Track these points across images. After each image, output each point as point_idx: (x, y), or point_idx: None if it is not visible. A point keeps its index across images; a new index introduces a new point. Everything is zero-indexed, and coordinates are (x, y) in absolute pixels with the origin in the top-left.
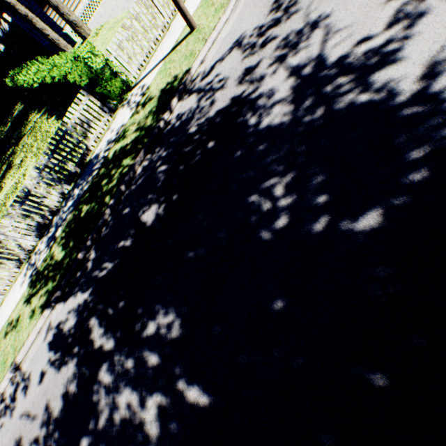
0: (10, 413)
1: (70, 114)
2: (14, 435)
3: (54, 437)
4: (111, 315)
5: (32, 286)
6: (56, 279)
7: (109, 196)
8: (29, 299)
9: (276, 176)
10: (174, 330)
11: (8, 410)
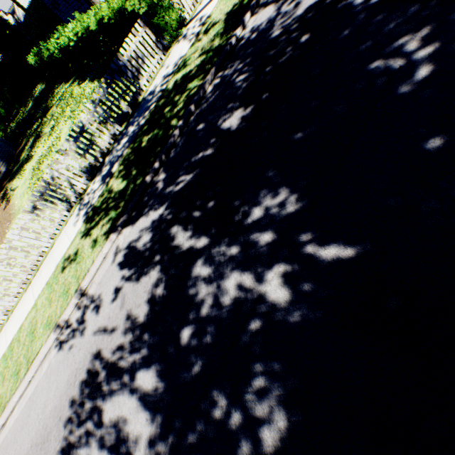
0: (79, 335)
1: (126, 45)
2: (90, 350)
3: (144, 338)
4: (199, 217)
5: (89, 221)
6: (120, 206)
7: (176, 119)
8: (87, 232)
9: (405, 35)
10: (290, 206)
11: (76, 333)
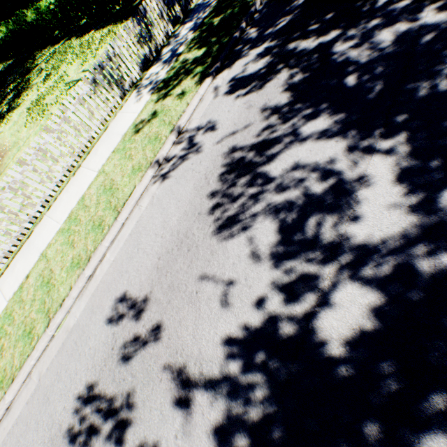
0: (193, 155)
1: None
2: (218, 154)
3: (296, 108)
4: (319, 27)
5: (161, 90)
6: (207, 62)
7: None
8: (164, 96)
9: None
10: None
11: (186, 157)
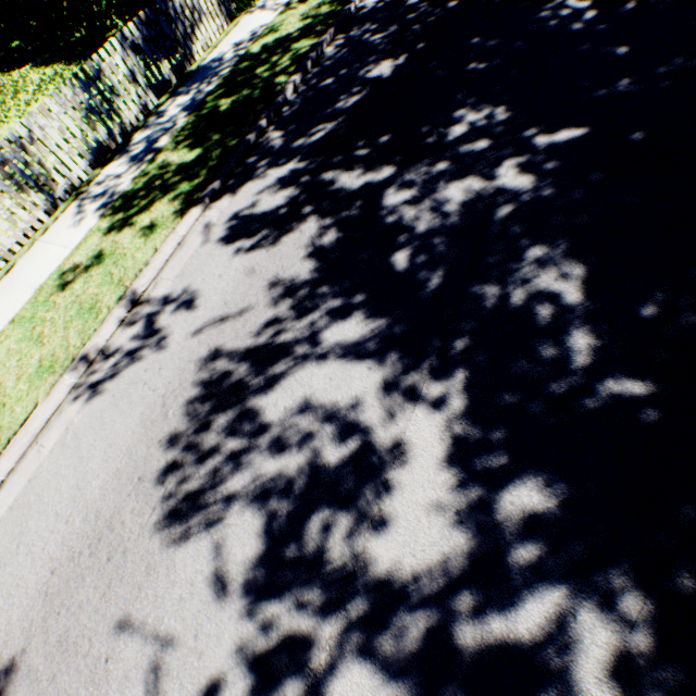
0: (150, 353)
1: None
2: (191, 358)
3: (320, 293)
4: (369, 154)
5: (118, 211)
6: (199, 176)
7: (284, 76)
8: (121, 224)
9: None
10: (499, 116)
11: (139, 355)
